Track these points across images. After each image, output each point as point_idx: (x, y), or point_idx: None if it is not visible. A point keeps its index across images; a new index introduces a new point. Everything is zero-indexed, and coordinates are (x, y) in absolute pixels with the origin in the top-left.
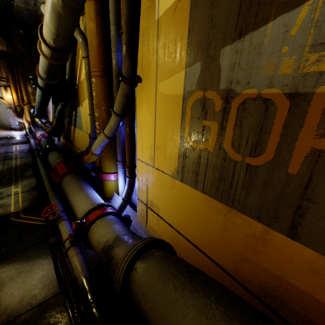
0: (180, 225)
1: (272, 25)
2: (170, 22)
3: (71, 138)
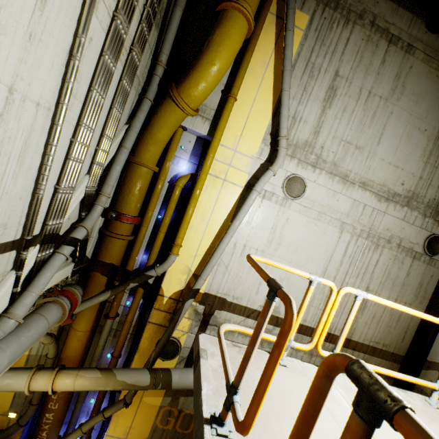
0: None
1: None
2: None
3: None
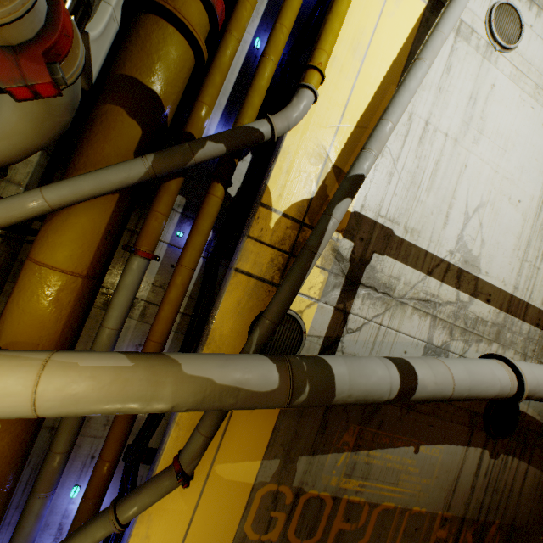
0: None
1: (330, 455)
2: (255, 410)
3: None
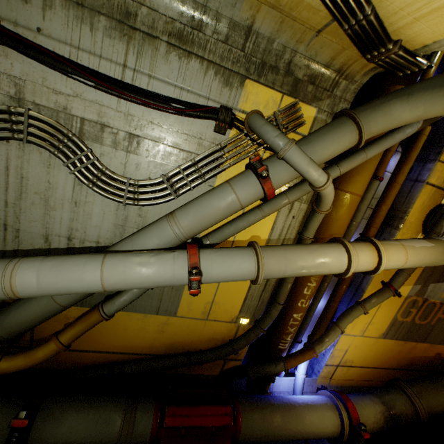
0: (370, 363)
1: None
2: None
3: (37, 335)
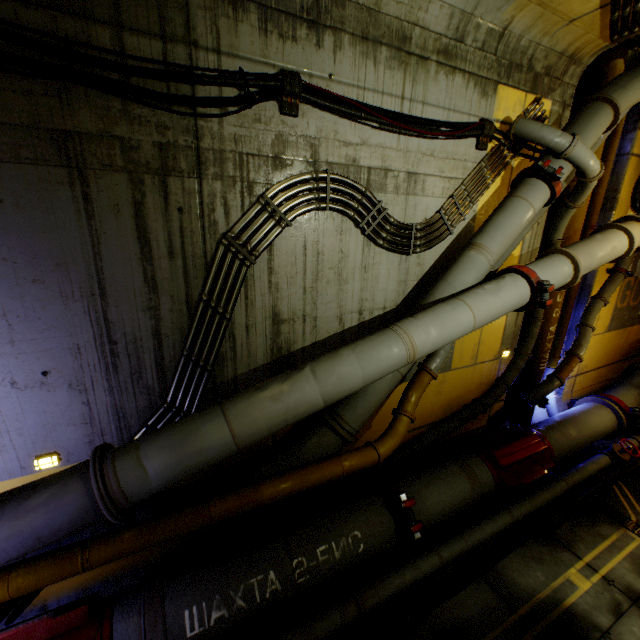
0: (599, 362)
1: None
2: None
3: None
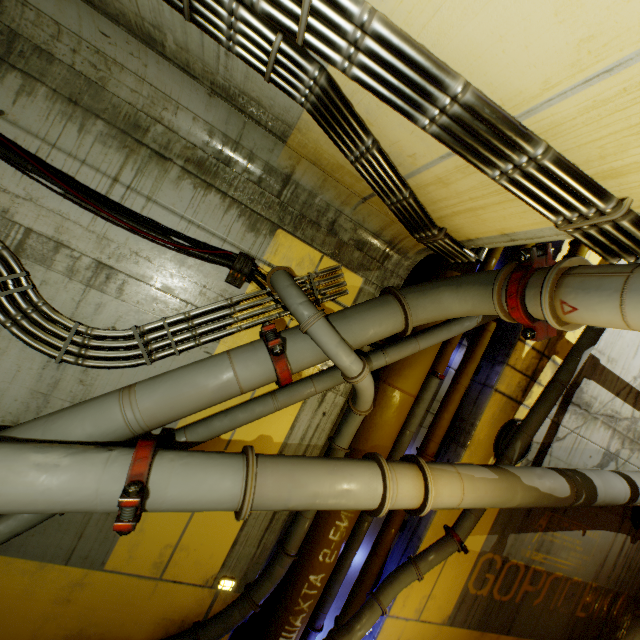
0: None
1: (529, 534)
2: None
3: None
